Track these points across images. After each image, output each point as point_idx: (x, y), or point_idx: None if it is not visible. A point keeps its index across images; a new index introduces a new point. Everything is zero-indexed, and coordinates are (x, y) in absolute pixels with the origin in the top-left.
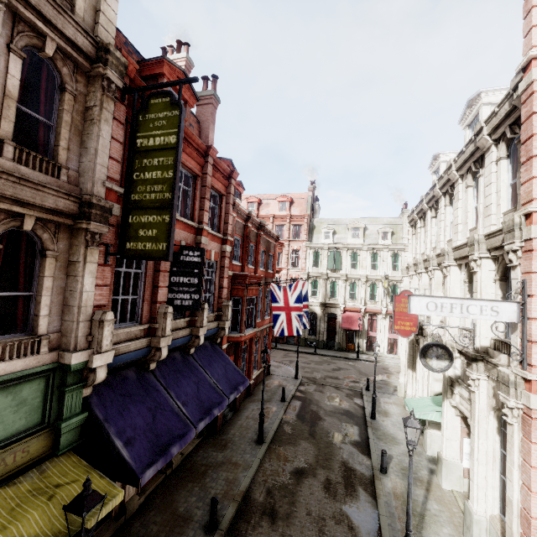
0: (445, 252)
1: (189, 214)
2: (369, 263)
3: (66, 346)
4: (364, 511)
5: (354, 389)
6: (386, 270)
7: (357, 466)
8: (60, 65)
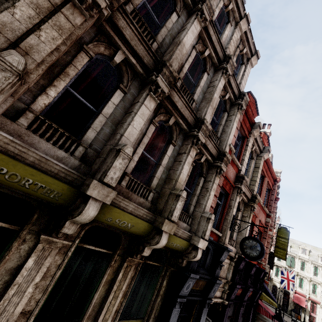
0: None
1: None
2: (312, 271)
3: None
4: None
5: None
6: None
7: None
8: None
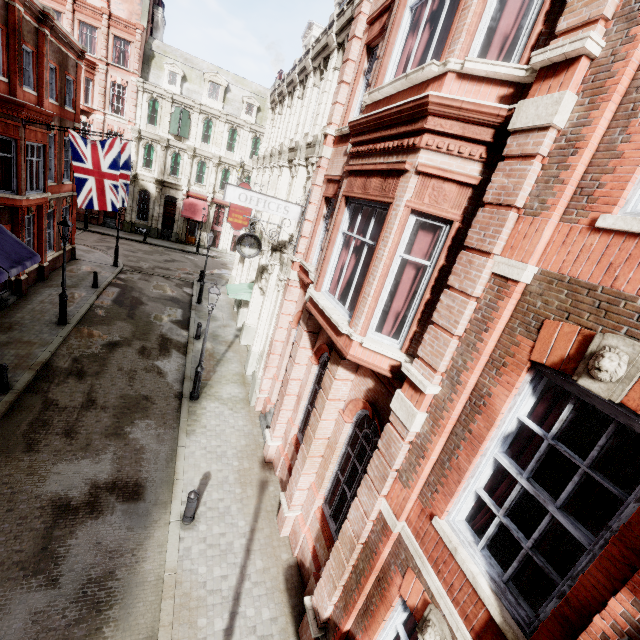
0: (283, 152)
1: None
2: (226, 142)
3: None
4: (174, 363)
5: (186, 280)
6: (244, 156)
7: (174, 337)
8: None
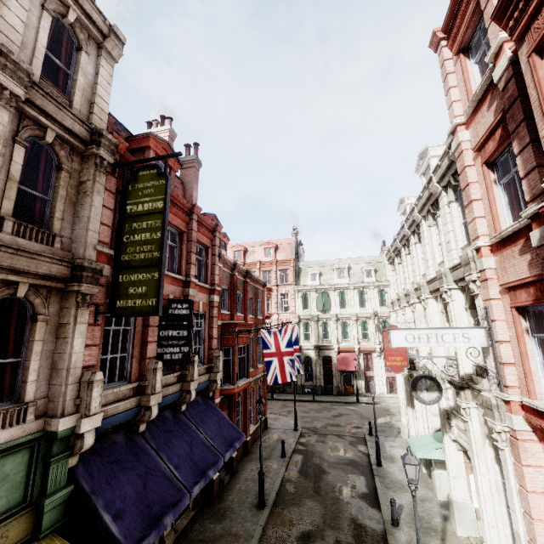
0: (421, 286)
1: (176, 268)
2: (357, 302)
3: (53, 411)
4: None
5: (357, 436)
6: (374, 307)
7: (367, 522)
8: (58, 149)
